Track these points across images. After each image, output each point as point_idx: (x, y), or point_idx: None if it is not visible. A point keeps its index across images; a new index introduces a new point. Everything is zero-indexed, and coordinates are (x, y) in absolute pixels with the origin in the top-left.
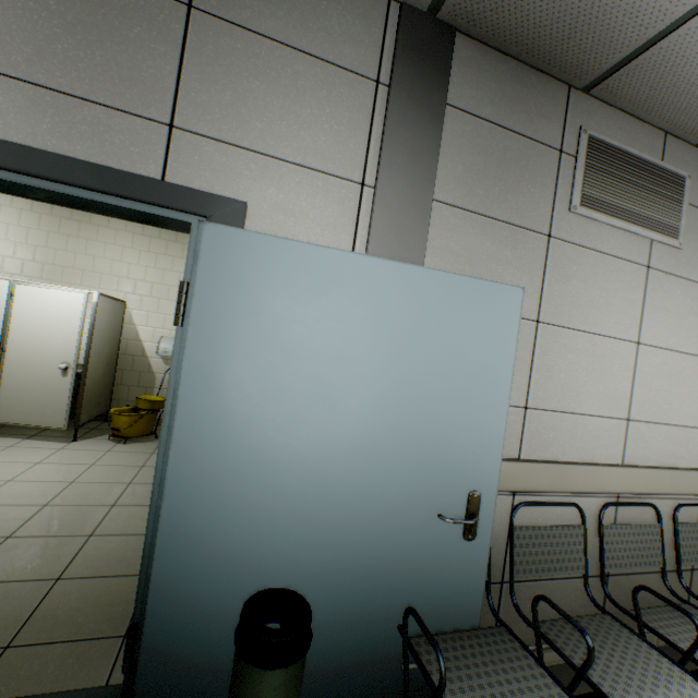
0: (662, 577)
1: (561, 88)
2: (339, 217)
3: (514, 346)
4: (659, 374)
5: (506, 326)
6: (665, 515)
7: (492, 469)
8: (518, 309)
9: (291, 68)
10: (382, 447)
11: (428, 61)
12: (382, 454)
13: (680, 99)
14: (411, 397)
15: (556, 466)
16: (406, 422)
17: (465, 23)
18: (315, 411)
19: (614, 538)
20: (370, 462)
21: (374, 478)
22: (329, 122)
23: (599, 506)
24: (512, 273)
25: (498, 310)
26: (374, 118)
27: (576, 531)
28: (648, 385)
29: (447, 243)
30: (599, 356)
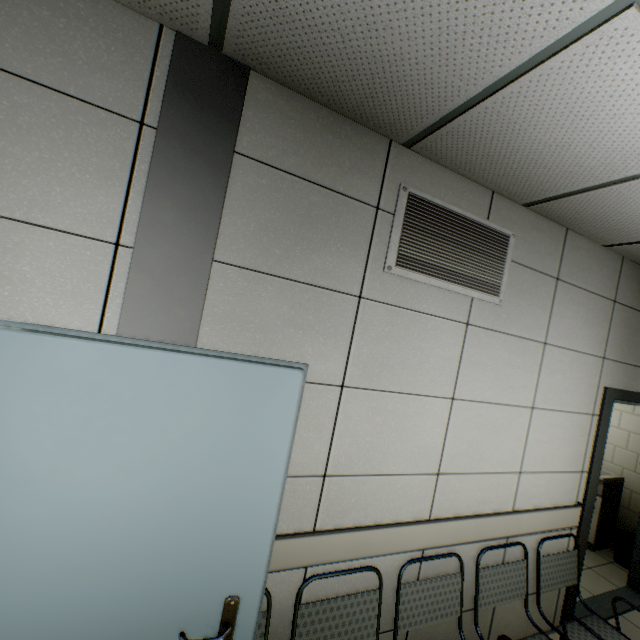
0: (458, 625)
1: (381, 141)
2: (82, 283)
3: (289, 434)
4: (473, 426)
5: (281, 413)
6: (472, 558)
7: (256, 569)
8: (296, 393)
9: (9, 98)
10: (111, 564)
11: (210, 103)
12: (111, 571)
13: (497, 167)
14: (154, 502)
15: (354, 533)
16: (145, 531)
17: (257, 64)
18: (14, 533)
19: (412, 595)
20: (94, 583)
21: (99, 600)
22: (69, 169)
23: (403, 561)
24: (314, 337)
25: (272, 396)
26: (136, 165)
27: (371, 596)
28: (461, 438)
29: (234, 309)
30: (410, 415)
